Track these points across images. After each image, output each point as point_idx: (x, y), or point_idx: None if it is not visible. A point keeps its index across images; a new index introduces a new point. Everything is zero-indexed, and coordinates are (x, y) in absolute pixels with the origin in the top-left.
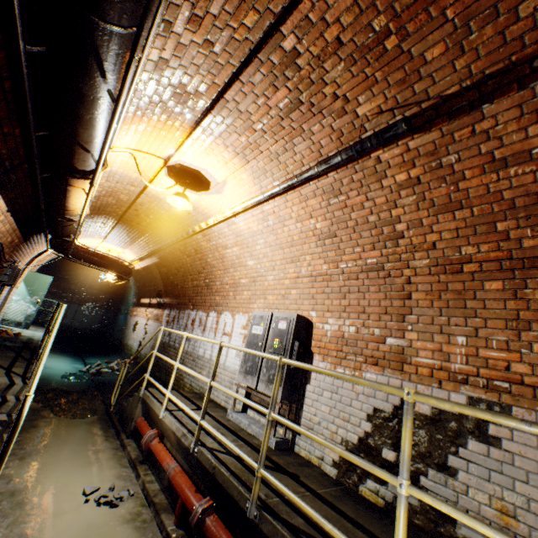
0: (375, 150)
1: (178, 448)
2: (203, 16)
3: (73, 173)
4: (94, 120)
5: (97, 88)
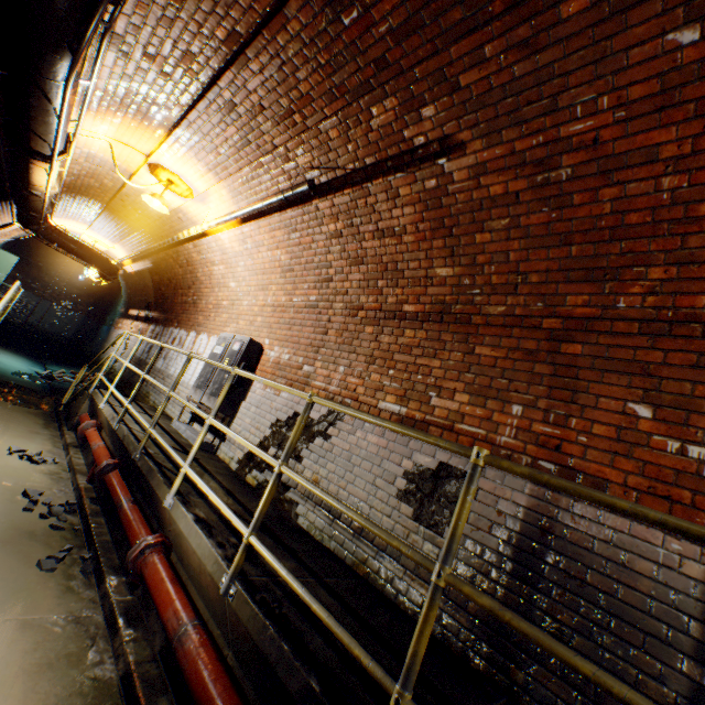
0: (315, 198)
1: (110, 433)
2: (156, 55)
3: (33, 155)
4: (47, 123)
5: (45, 106)
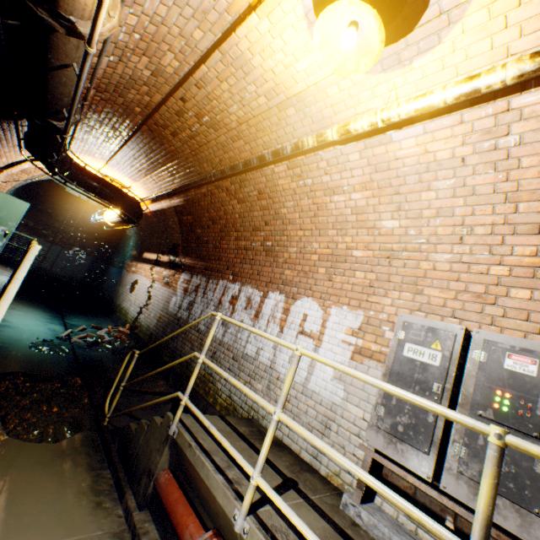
0: None
1: None
2: None
3: None
4: None
5: None
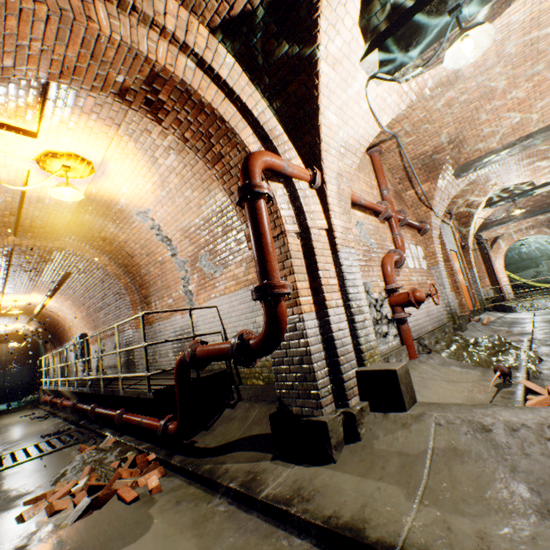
0: (61, 287)
1: (52, 393)
2: None
3: None
4: None
5: None
